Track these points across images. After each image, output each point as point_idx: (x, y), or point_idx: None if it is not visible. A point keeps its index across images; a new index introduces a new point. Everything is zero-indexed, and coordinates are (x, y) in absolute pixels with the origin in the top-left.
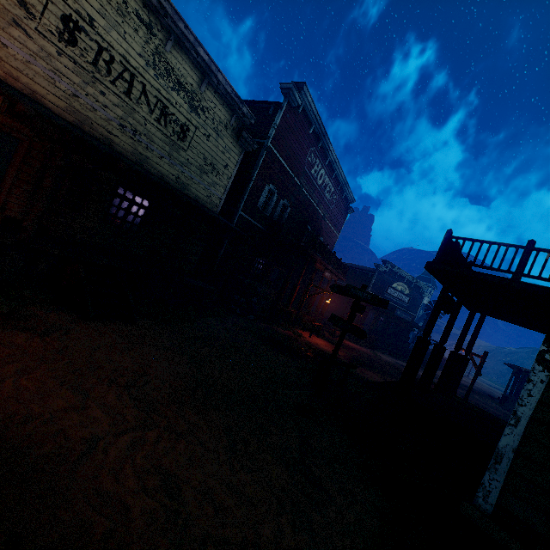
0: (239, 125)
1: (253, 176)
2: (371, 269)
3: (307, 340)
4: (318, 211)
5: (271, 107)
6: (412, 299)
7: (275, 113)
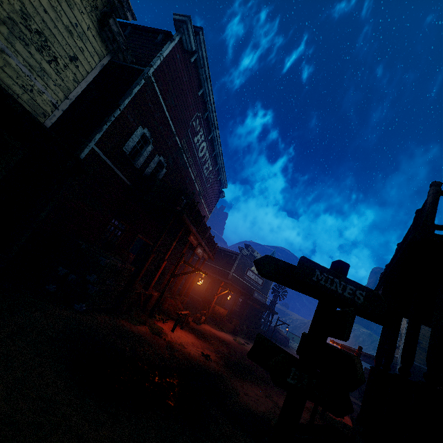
0: (106, 8)
1: (122, 104)
2: (234, 252)
3: (169, 340)
4: (195, 185)
5: (160, 36)
6: (265, 282)
7: (163, 43)
